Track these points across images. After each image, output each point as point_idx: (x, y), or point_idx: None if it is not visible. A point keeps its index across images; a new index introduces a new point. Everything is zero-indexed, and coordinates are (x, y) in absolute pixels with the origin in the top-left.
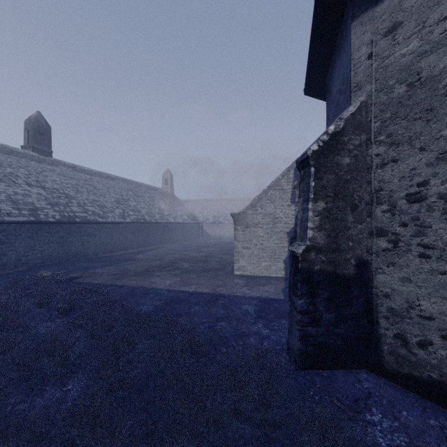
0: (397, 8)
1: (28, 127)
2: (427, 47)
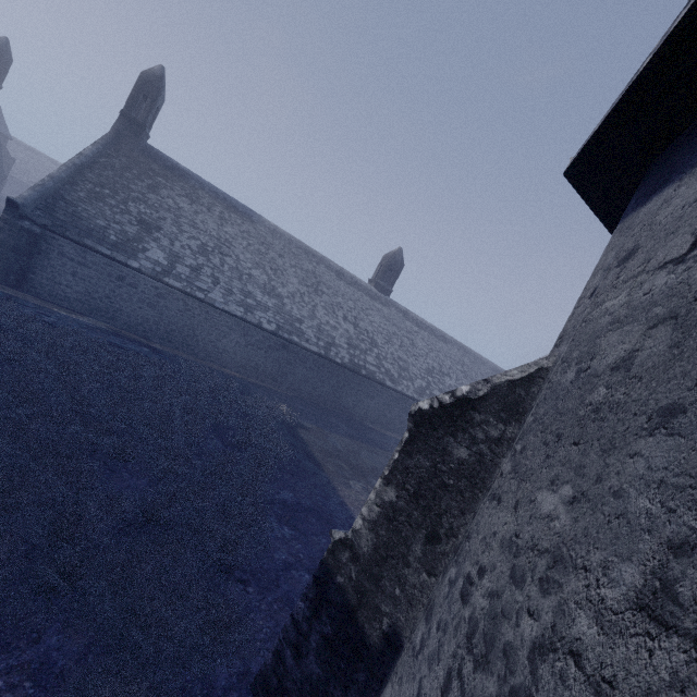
0: (651, 218)
1: (383, 262)
2: (623, 312)
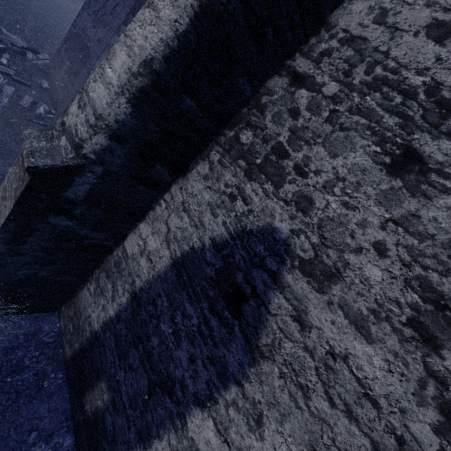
0: None
1: None
2: None
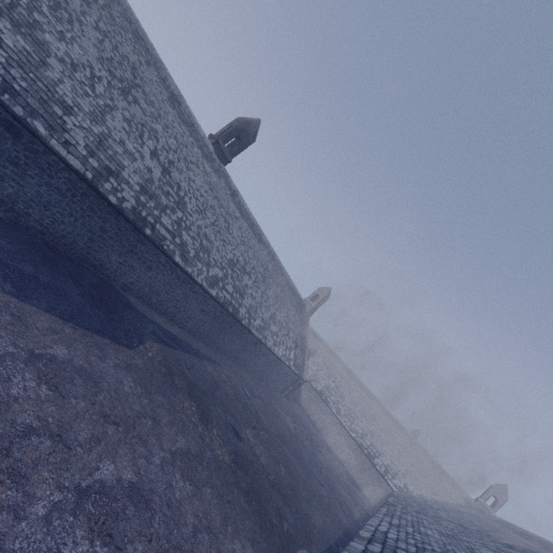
0: None
1: (235, 123)
2: None
